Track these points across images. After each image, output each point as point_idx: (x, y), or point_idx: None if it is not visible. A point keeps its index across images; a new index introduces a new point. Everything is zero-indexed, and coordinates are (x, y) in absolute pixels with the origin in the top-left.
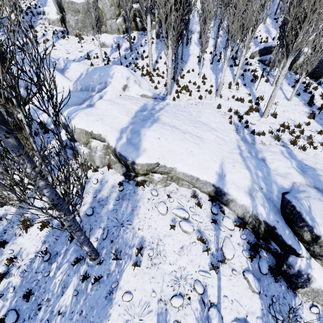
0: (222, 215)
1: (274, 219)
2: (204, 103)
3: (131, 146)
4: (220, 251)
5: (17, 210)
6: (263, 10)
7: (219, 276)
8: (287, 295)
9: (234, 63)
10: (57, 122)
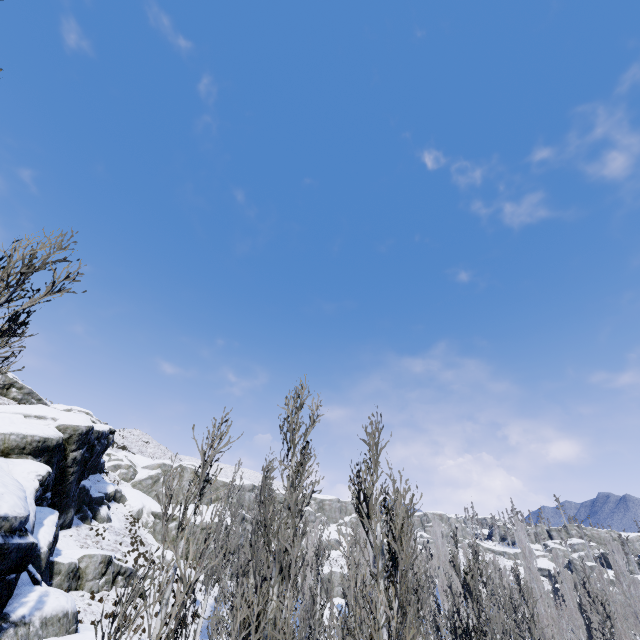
0: None
1: None
2: None
3: None
4: None
5: None
6: None
7: None
8: None
9: None
10: None
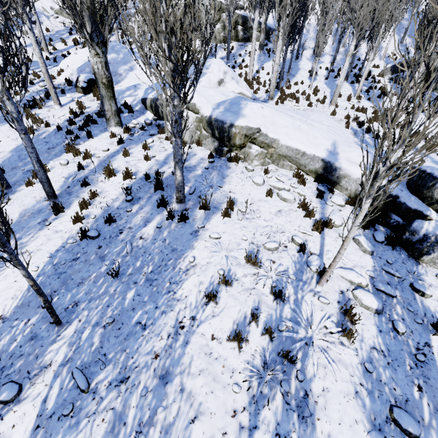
0: (331, 194)
1: (397, 188)
2: (314, 110)
3: (230, 113)
4: (326, 219)
5: (99, 164)
6: (401, 2)
7: (323, 236)
8: (408, 262)
9: (357, 79)
10: (142, 105)
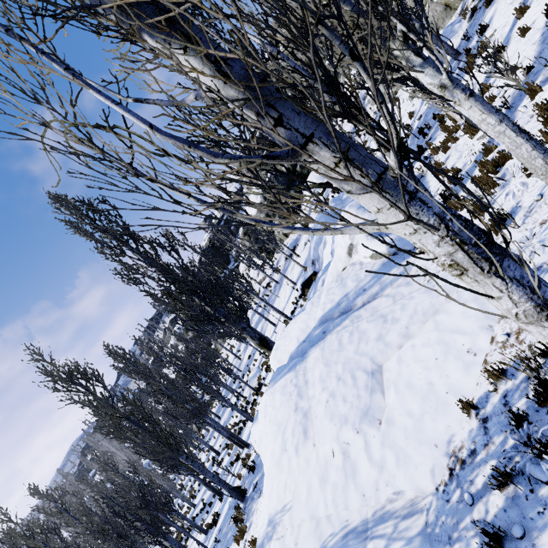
0: None
1: None
2: None
3: None
4: None
5: None
6: None
7: None
8: None
9: None
10: None
